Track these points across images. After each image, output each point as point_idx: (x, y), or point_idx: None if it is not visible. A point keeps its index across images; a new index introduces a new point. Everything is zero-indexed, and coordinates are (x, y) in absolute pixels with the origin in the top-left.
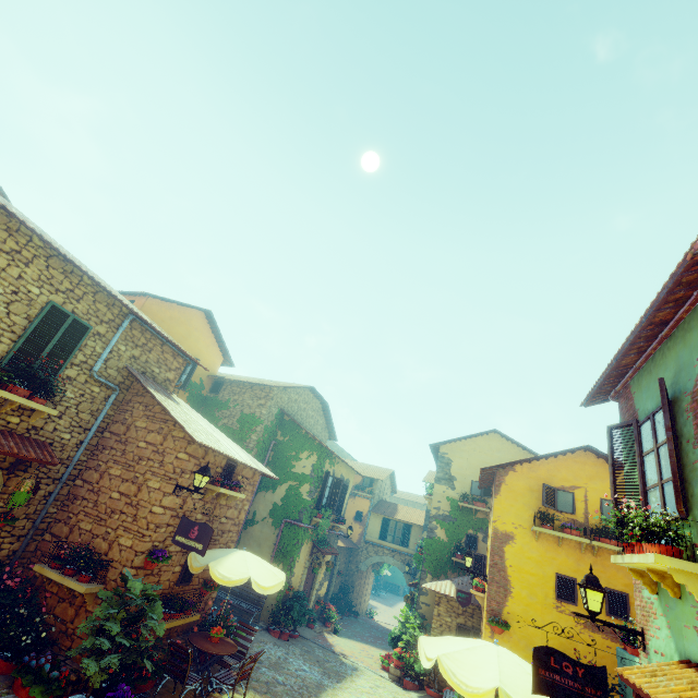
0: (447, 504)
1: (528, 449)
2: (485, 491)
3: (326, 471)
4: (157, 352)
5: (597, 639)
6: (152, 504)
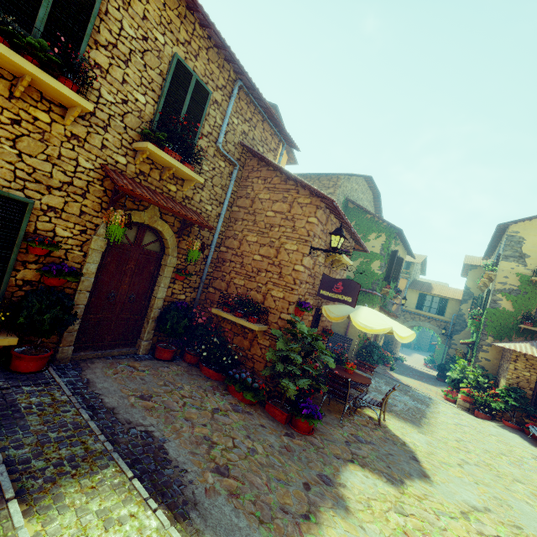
0: (515, 279)
1: None
2: None
3: (392, 250)
4: (259, 130)
5: None
6: (293, 263)
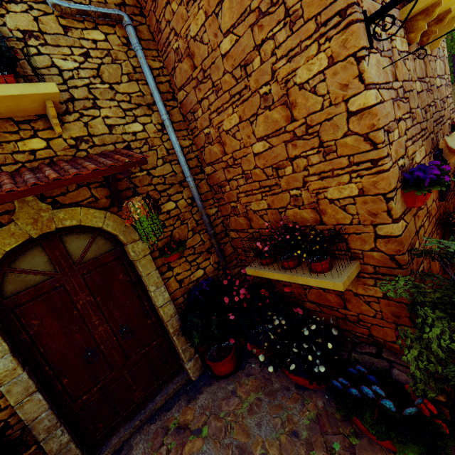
0: None
1: None
2: None
3: None
4: None
5: None
6: (339, 102)
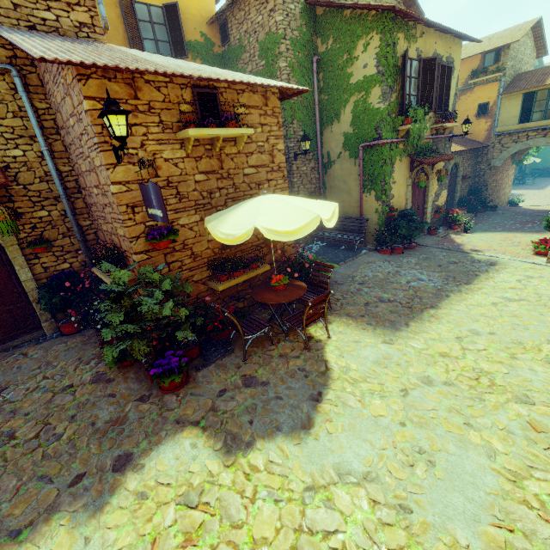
0: None
1: None
2: None
3: (402, 55)
4: None
5: None
6: (108, 185)
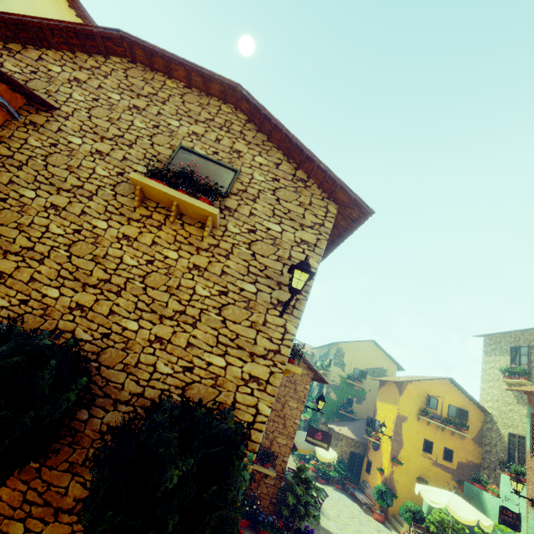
0: (339, 379)
1: (389, 355)
2: (362, 375)
3: None
4: None
5: (437, 470)
6: (294, 418)
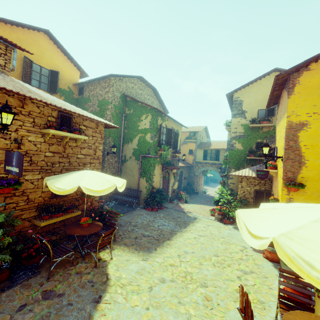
0: (241, 128)
1: None
2: (268, 113)
3: (160, 125)
4: None
5: None
6: None
